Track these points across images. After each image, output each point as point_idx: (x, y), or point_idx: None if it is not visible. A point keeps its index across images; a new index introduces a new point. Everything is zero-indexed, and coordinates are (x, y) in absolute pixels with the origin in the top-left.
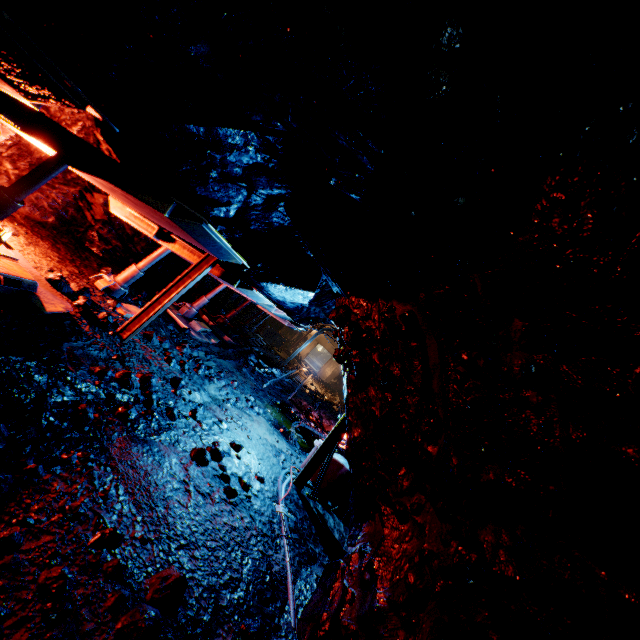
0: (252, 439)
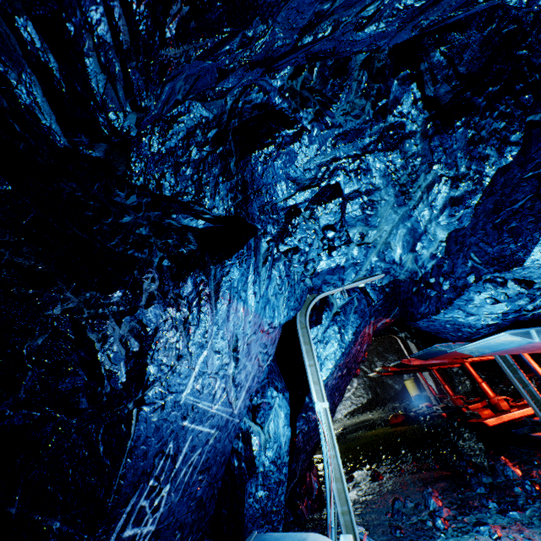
0: None
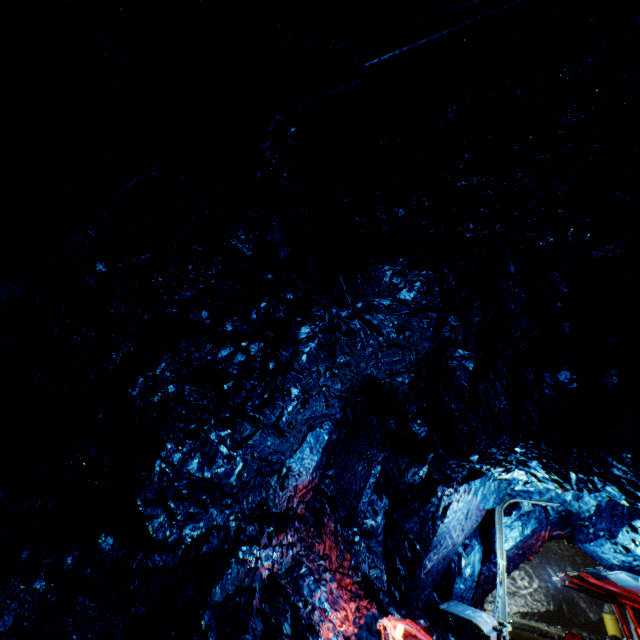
0: None
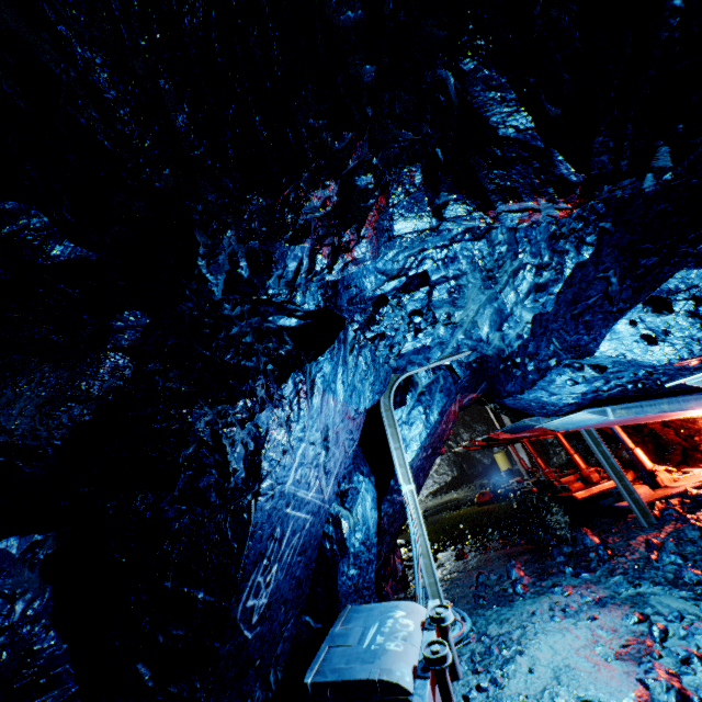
0: (535, 615)
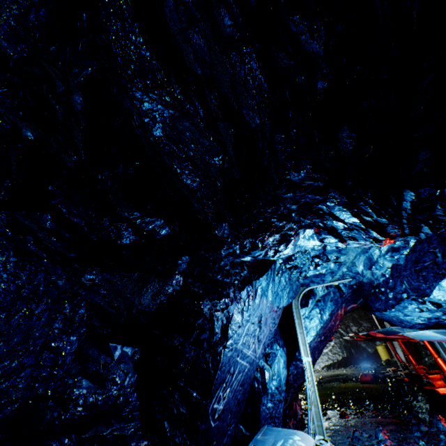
0: None
